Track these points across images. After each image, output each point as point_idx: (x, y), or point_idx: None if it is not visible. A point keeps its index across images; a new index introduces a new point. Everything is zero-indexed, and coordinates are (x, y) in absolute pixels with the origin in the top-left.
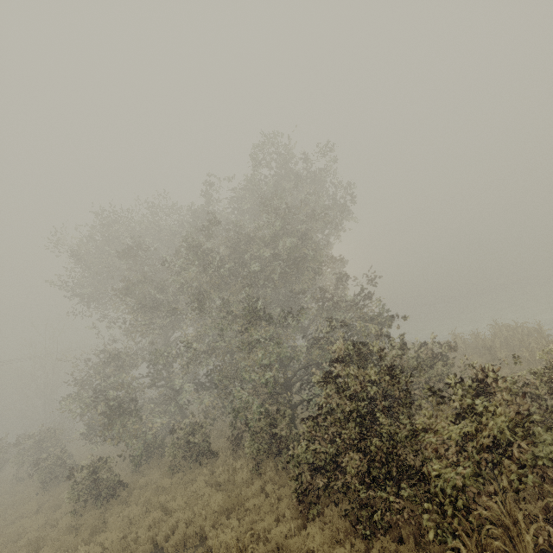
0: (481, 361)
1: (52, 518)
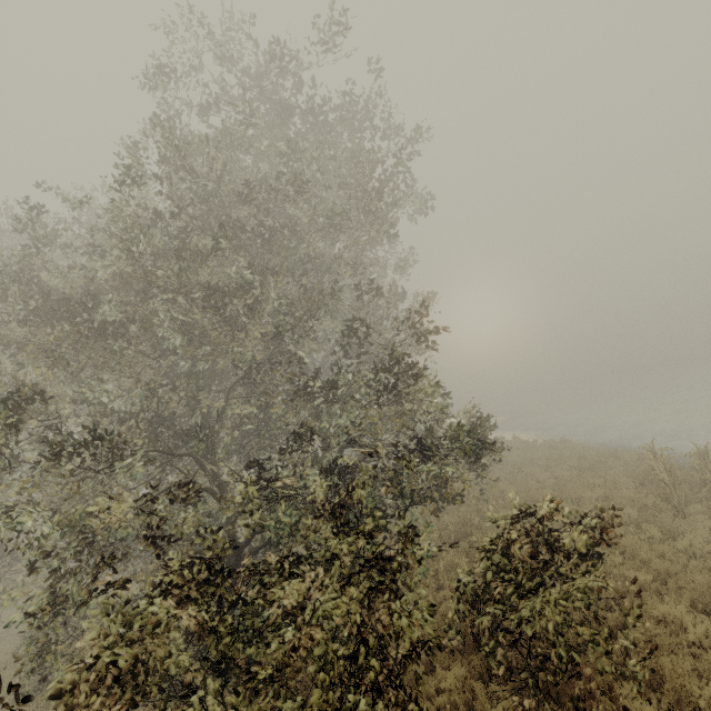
0: (709, 529)
1: None
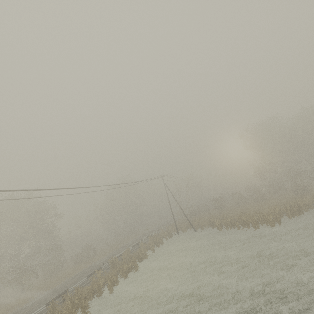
0: None
1: (291, 197)
